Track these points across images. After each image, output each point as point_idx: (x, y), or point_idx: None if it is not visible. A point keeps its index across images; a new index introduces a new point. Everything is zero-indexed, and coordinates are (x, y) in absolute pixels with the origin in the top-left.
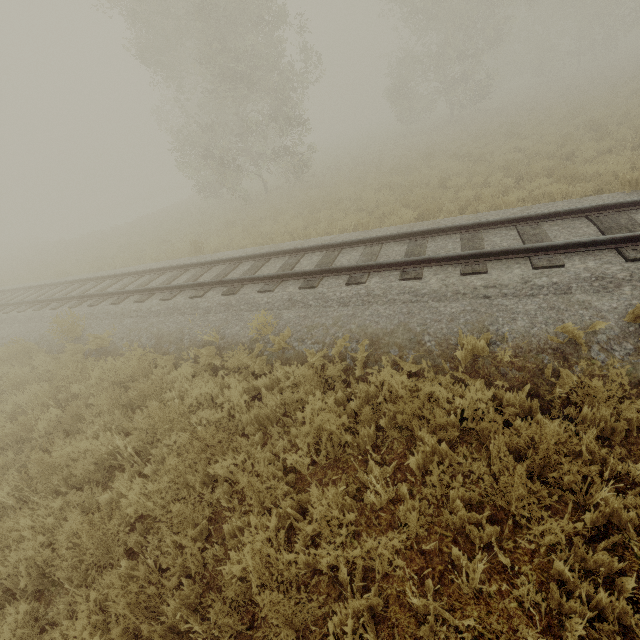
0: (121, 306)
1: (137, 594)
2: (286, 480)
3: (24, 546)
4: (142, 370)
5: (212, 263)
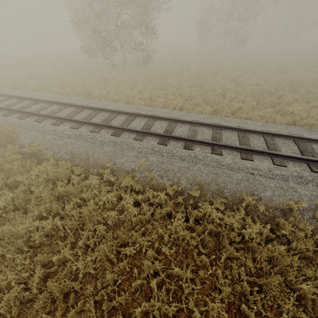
0: (42, 124)
1: (82, 316)
2: (159, 258)
3: (12, 291)
4: (63, 174)
5: (101, 109)
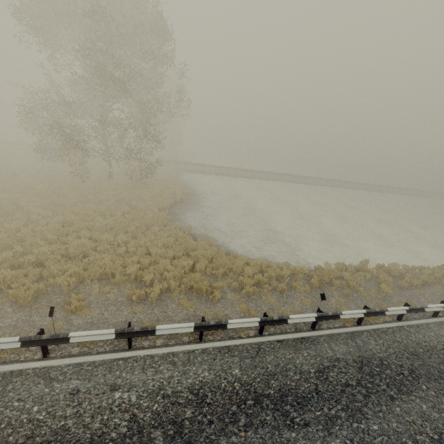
0: None
1: None
2: None
3: None
4: None
5: None
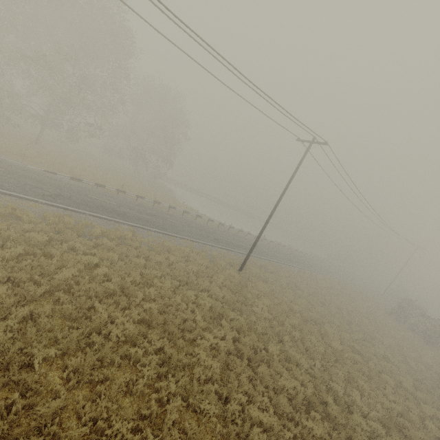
0: None
1: None
2: None
3: None
4: None
5: None
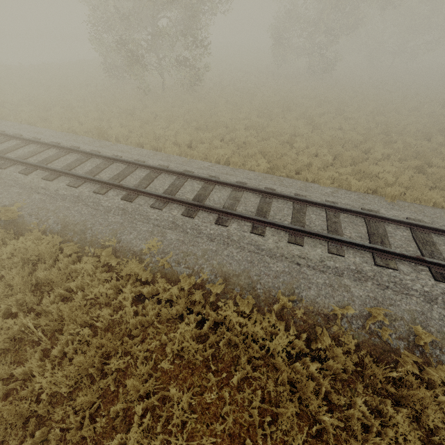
0: (29, 178)
1: None
2: (155, 375)
3: None
4: (49, 252)
5: (114, 159)
